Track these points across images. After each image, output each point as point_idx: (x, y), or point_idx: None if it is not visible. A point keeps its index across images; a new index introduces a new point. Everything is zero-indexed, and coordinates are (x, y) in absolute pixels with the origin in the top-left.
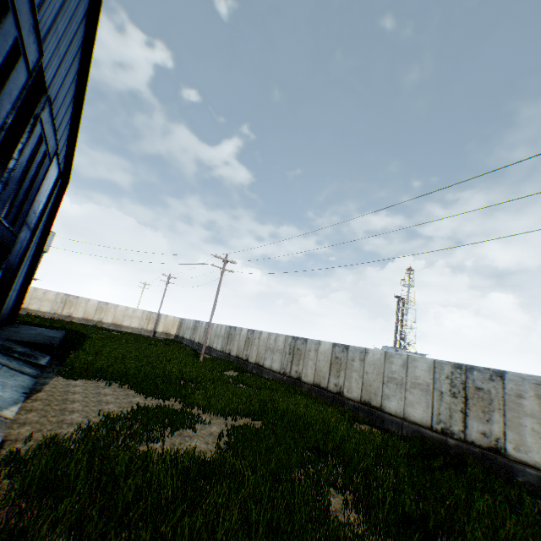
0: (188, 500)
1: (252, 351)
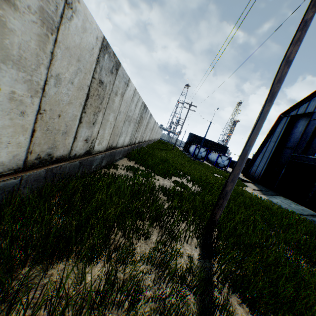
0: (221, 173)
1: (107, 125)
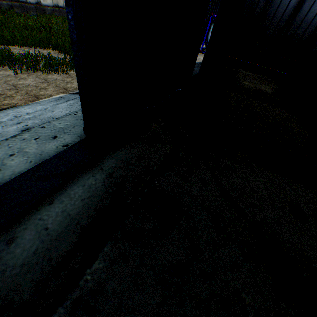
0: None
1: None
